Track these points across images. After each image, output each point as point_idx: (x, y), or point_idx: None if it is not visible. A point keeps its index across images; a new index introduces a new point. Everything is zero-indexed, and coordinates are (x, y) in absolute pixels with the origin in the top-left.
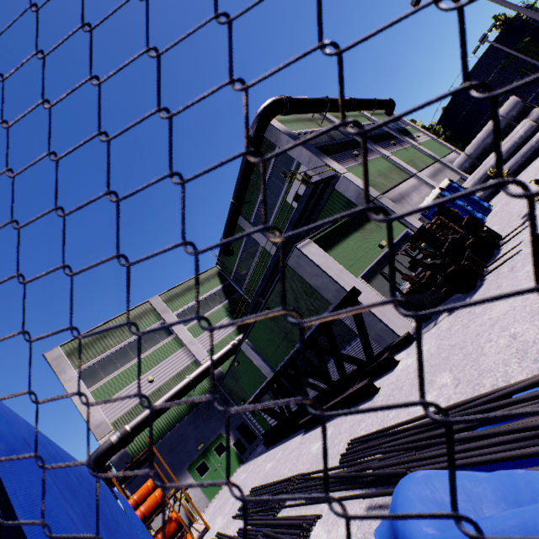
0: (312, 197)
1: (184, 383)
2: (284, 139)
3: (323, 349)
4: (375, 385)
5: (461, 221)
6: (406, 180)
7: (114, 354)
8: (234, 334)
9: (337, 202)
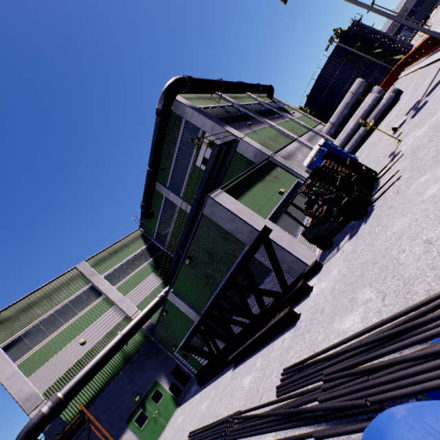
0: (218, 158)
1: (116, 340)
2: (189, 112)
3: (243, 287)
4: (295, 312)
5: (345, 161)
6: (290, 143)
7: (43, 323)
8: (161, 287)
9: (239, 162)
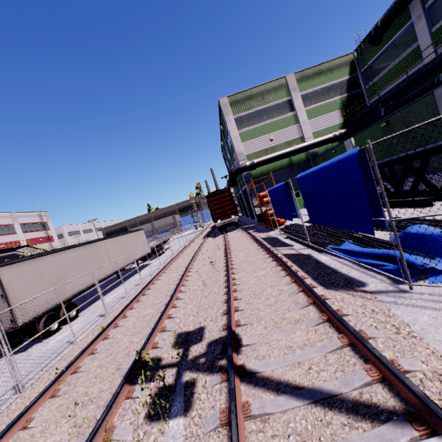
0: None
1: (291, 149)
2: None
3: (411, 168)
4: (432, 202)
5: None
6: None
7: (254, 114)
8: (338, 127)
9: None
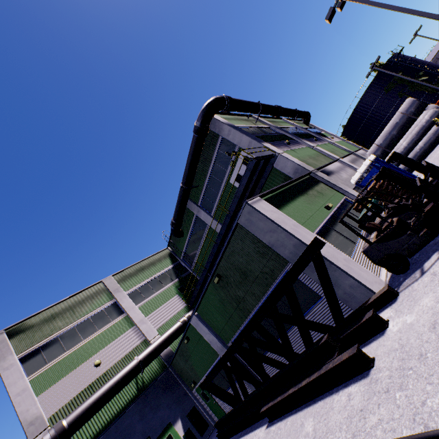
0: (254, 173)
1: (131, 365)
2: (226, 129)
3: (282, 315)
4: (367, 354)
5: (420, 163)
6: (332, 163)
7: (62, 337)
8: (184, 311)
9: (276, 179)
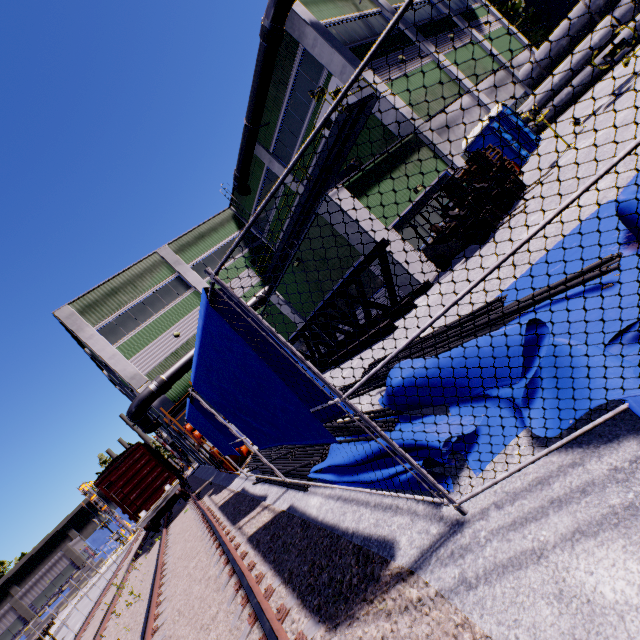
0: (344, 125)
1: None
2: (310, 35)
3: (353, 297)
4: (394, 324)
5: (491, 169)
6: (457, 99)
7: (132, 311)
8: (259, 287)
9: (374, 131)
